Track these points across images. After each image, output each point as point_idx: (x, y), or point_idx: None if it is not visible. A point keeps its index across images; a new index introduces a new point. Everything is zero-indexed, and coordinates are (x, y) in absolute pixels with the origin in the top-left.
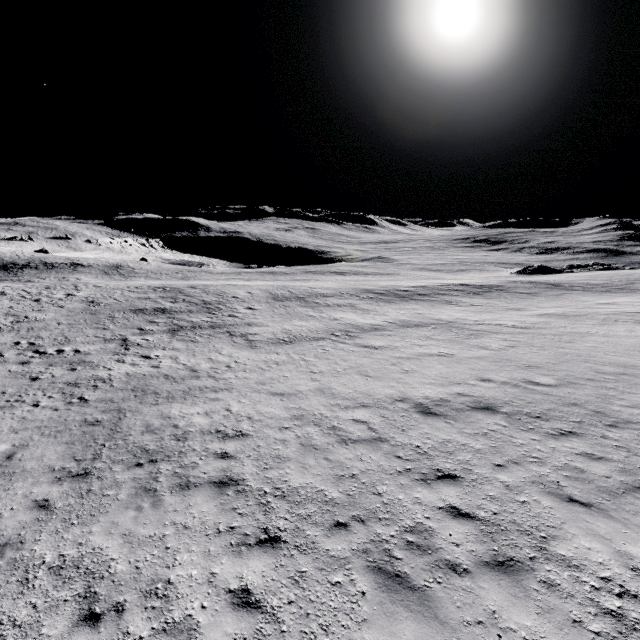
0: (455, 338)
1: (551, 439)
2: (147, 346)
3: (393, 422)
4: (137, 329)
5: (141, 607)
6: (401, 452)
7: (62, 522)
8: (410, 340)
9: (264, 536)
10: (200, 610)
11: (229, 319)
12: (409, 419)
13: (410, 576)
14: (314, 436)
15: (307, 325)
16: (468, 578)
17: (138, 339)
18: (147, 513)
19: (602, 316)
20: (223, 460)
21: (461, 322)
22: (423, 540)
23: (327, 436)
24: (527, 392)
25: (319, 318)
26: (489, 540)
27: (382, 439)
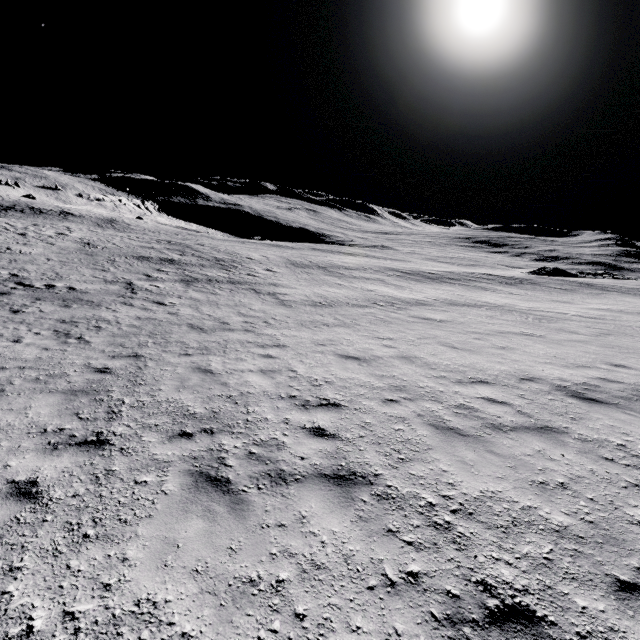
0: (525, 320)
1: None
2: (158, 292)
3: (546, 406)
4: (143, 275)
5: None
6: (605, 452)
7: (64, 531)
8: (473, 317)
9: (493, 603)
10: None
11: (249, 277)
12: (566, 404)
13: None
14: (443, 416)
15: (341, 292)
16: None
17: (146, 284)
18: (227, 526)
19: None
20: (322, 439)
21: (514, 307)
22: None
23: (464, 417)
24: None
25: (351, 287)
26: None
27: (554, 429)
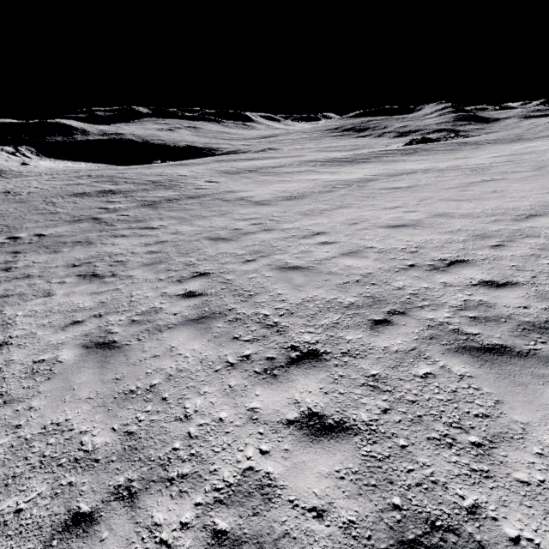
0: (466, 173)
1: None
2: (135, 220)
3: None
4: (99, 209)
5: None
6: None
7: (445, 448)
8: (426, 180)
9: None
10: None
11: (201, 191)
12: None
13: None
14: None
15: (295, 185)
16: None
17: (113, 216)
18: None
19: None
20: (509, 288)
21: (438, 168)
22: None
23: None
24: None
25: (296, 181)
26: None
27: None
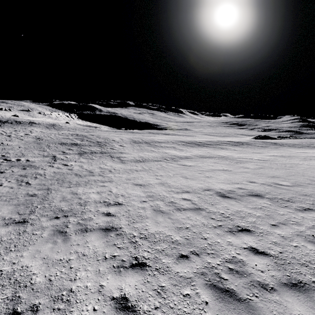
0: (230, 163)
1: (299, 212)
2: (66, 160)
3: (205, 200)
4: (61, 152)
5: (50, 308)
6: (213, 216)
7: (4, 249)
8: (206, 163)
9: (135, 262)
10: (92, 312)
11: (110, 150)
12: (214, 199)
13: (236, 291)
14: (161, 206)
15: (151, 154)
16: (276, 294)
17: (61, 156)
18: (59, 245)
19: (302, 157)
20: (108, 217)
21: (231, 157)
22: (239, 268)
23: (168, 206)
24: (277, 188)
25: (157, 152)
26: (282, 269)
27: (201, 209)
